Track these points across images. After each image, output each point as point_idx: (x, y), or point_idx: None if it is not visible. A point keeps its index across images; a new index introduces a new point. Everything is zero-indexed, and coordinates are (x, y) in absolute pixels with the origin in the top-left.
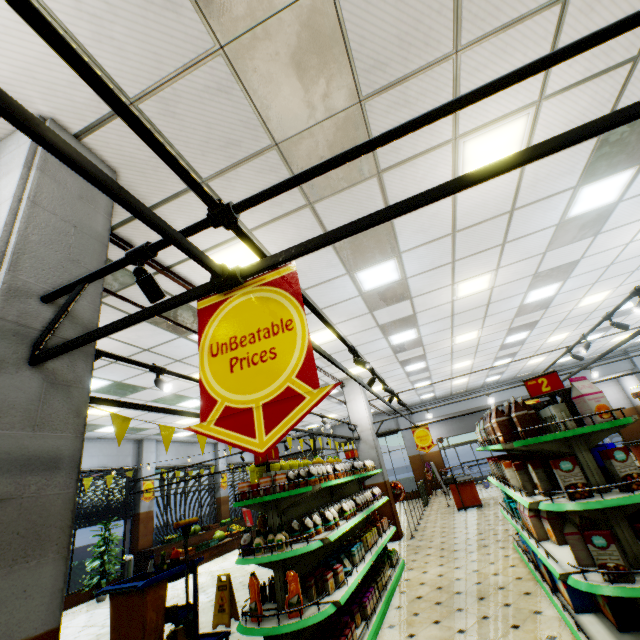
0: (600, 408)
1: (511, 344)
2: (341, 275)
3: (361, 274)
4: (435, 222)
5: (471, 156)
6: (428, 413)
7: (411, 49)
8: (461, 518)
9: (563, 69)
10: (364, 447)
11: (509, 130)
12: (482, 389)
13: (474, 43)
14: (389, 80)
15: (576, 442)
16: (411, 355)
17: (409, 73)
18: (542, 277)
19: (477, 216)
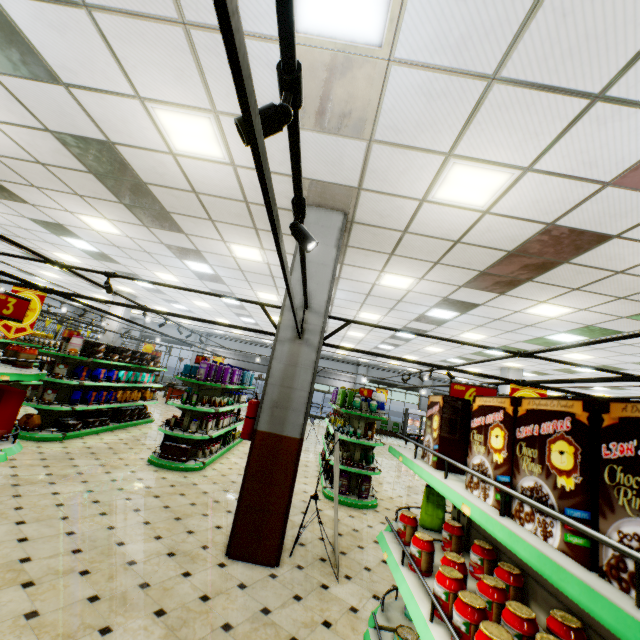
0: (73, 350)
1: (250, 323)
2: (50, 233)
3: (66, 238)
4: (97, 237)
5: (89, 221)
6: (160, 338)
7: (7, 176)
8: (153, 405)
9: (107, 214)
10: (105, 339)
11: (102, 221)
12: (266, 345)
13: (43, 188)
14: (4, 179)
15: (60, 358)
16: (166, 298)
17: (14, 182)
18: (218, 292)
19: (125, 245)
